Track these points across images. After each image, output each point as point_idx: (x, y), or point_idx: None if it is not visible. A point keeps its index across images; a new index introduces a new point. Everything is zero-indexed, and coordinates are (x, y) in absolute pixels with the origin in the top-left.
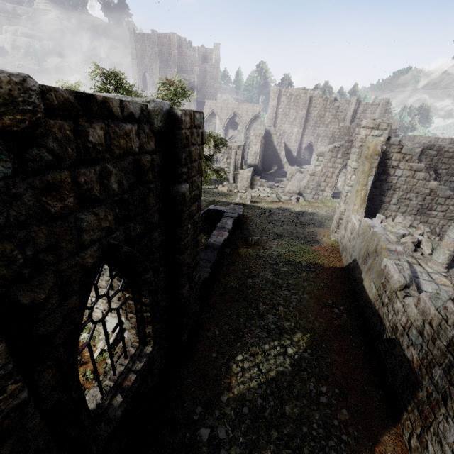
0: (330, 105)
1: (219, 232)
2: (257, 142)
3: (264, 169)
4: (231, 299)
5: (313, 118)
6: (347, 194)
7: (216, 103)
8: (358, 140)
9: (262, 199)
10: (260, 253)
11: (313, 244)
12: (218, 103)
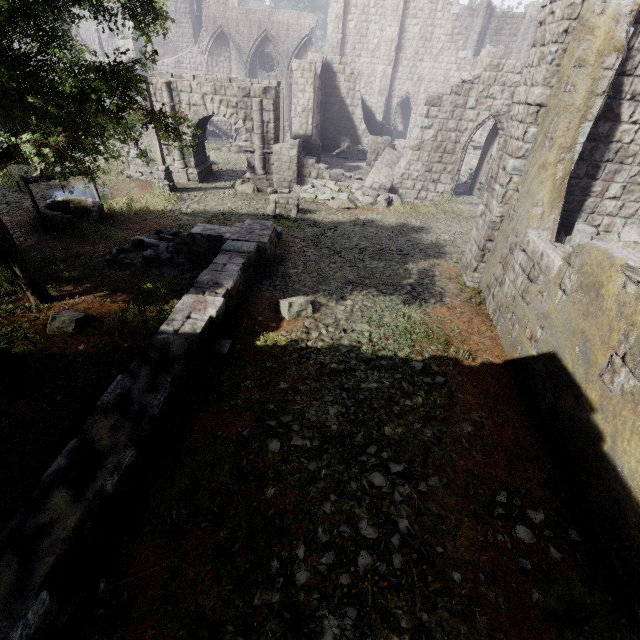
0: (443, 12)
1: (198, 298)
2: (307, 84)
3: (327, 147)
4: (201, 554)
5: (412, 41)
6: (512, 179)
7: (226, 12)
8: (557, 17)
9: (321, 205)
10: (311, 341)
11: (429, 301)
12: (228, 10)
